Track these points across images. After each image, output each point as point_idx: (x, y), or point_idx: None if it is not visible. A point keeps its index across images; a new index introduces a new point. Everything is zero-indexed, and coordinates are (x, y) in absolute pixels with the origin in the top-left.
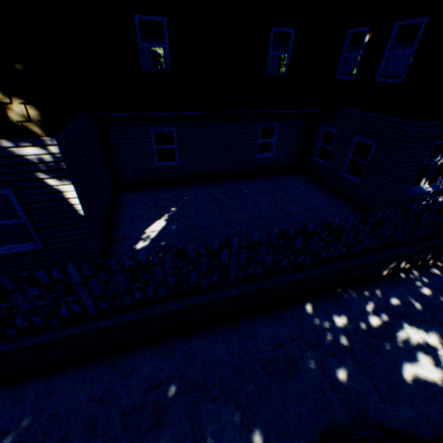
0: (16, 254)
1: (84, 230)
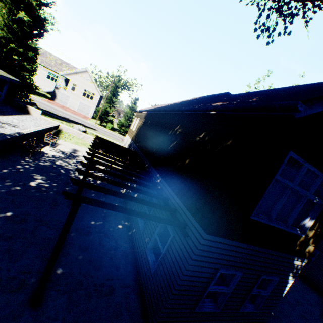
0: (244, 312)
1: (274, 304)
